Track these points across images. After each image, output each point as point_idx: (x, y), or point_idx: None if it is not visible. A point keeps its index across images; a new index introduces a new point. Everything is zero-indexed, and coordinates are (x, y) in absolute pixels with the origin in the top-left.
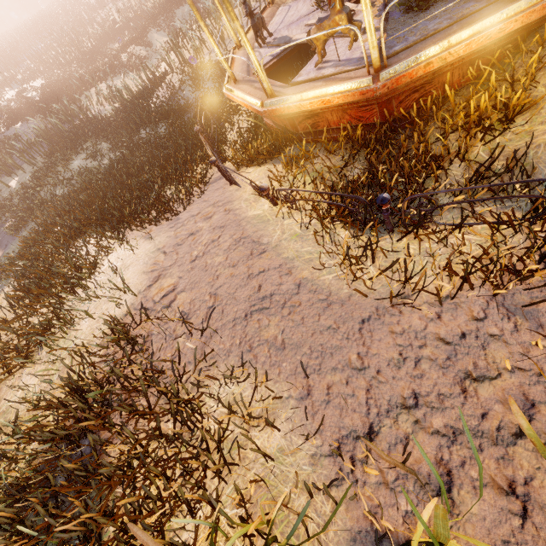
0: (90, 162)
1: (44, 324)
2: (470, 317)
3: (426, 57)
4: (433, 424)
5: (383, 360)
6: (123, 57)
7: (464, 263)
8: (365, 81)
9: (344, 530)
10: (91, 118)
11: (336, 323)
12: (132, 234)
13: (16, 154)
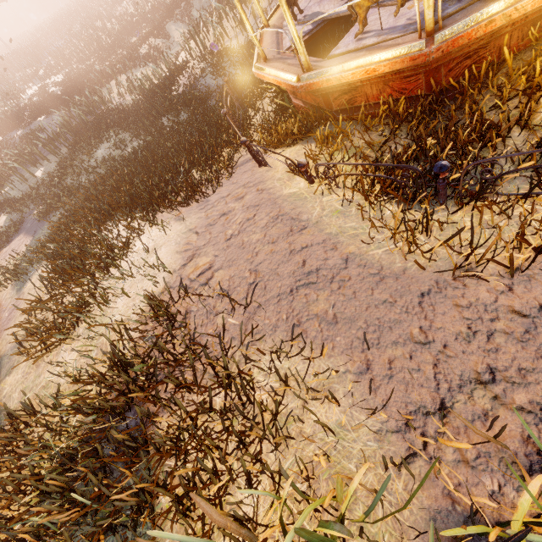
0: (113, 151)
1: (81, 302)
2: None
3: (489, 15)
4: (516, 400)
5: (449, 334)
6: (141, 50)
7: (536, 232)
8: (417, 45)
9: (423, 508)
10: (113, 108)
11: (392, 297)
12: (162, 216)
13: (41, 146)
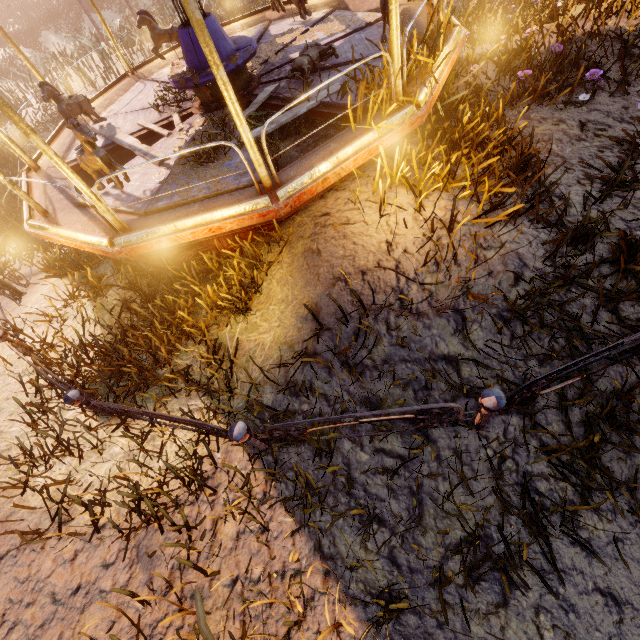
0: None
1: None
2: (101, 561)
3: (158, 234)
4: None
5: None
6: None
7: (133, 484)
8: (104, 241)
9: None
10: None
11: None
12: None
13: None
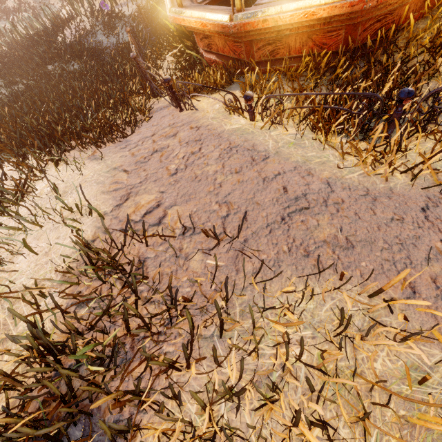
0: None
1: None
2: None
3: None
4: None
5: None
6: (8, 3)
7: None
8: None
9: None
10: None
11: (397, 214)
12: (69, 155)
13: None
